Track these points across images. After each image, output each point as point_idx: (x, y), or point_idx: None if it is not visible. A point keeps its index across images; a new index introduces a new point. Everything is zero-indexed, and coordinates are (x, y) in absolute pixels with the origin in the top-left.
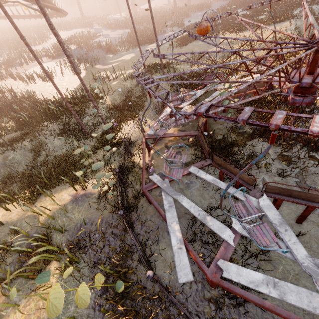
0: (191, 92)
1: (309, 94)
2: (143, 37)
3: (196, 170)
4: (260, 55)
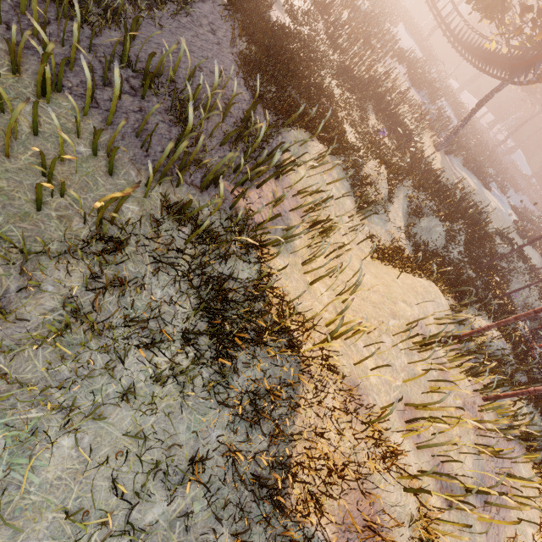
0: None
1: None
2: (482, 169)
3: None
4: None
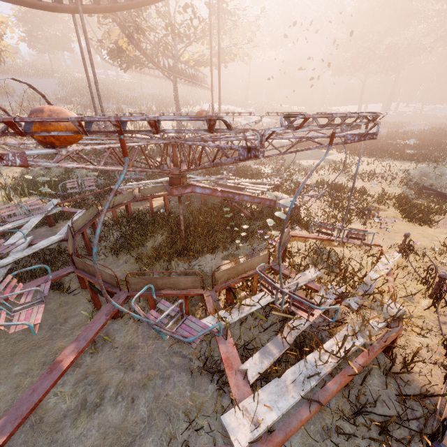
0: (199, 177)
1: (172, 185)
2: None
3: (81, 212)
4: (339, 183)
